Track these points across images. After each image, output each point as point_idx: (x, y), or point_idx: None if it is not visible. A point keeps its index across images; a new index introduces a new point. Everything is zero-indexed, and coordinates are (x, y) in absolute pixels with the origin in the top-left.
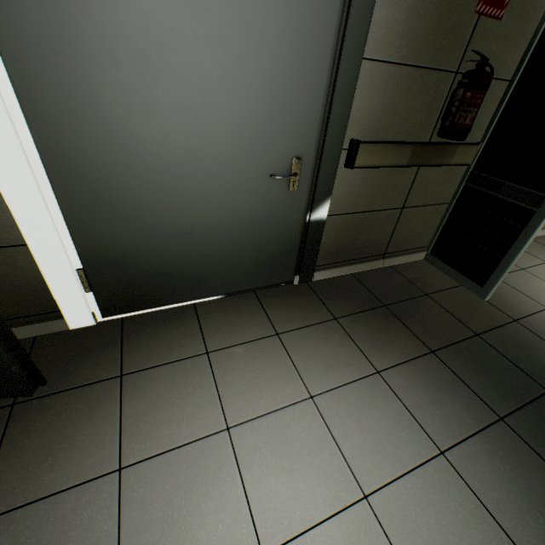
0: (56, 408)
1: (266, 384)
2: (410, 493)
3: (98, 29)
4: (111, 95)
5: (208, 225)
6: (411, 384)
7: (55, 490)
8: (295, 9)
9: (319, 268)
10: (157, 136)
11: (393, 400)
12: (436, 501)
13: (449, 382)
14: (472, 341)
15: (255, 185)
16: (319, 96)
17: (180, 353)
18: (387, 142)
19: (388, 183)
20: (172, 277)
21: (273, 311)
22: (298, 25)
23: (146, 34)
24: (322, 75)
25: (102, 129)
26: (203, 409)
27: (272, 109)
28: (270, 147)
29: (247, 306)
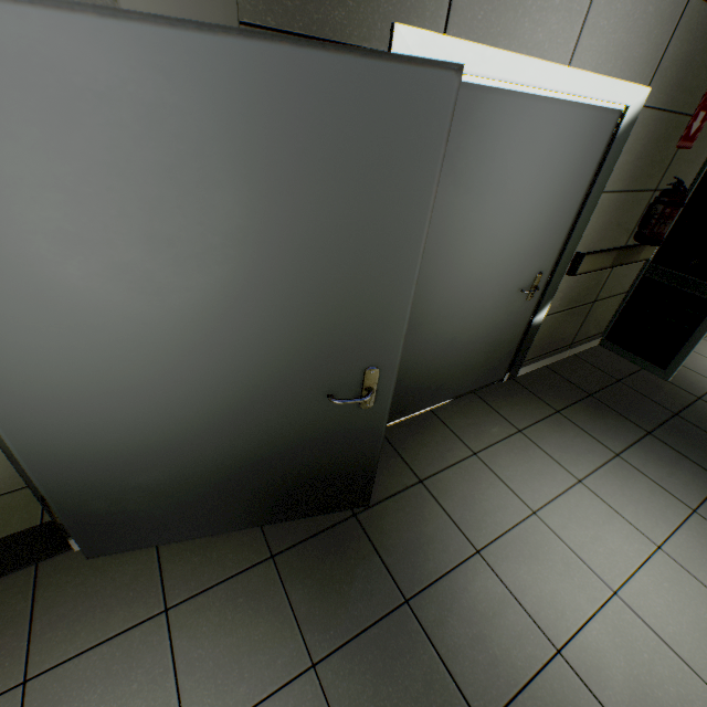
0: (391, 513)
1: (538, 475)
2: (687, 541)
3: (459, 204)
4: (448, 248)
5: (465, 337)
6: (647, 462)
7: (443, 571)
8: (572, 168)
9: (523, 364)
10: (462, 272)
11: (640, 476)
12: (705, 543)
13: (673, 457)
14: (674, 421)
15: (506, 299)
16: (567, 224)
17: (453, 457)
18: (601, 251)
19: (590, 282)
20: (426, 387)
21: (502, 410)
22: (570, 179)
23: (484, 202)
24: (573, 209)
25: (433, 272)
26: (504, 500)
27: (536, 239)
28: (525, 268)
29: (477, 408)
